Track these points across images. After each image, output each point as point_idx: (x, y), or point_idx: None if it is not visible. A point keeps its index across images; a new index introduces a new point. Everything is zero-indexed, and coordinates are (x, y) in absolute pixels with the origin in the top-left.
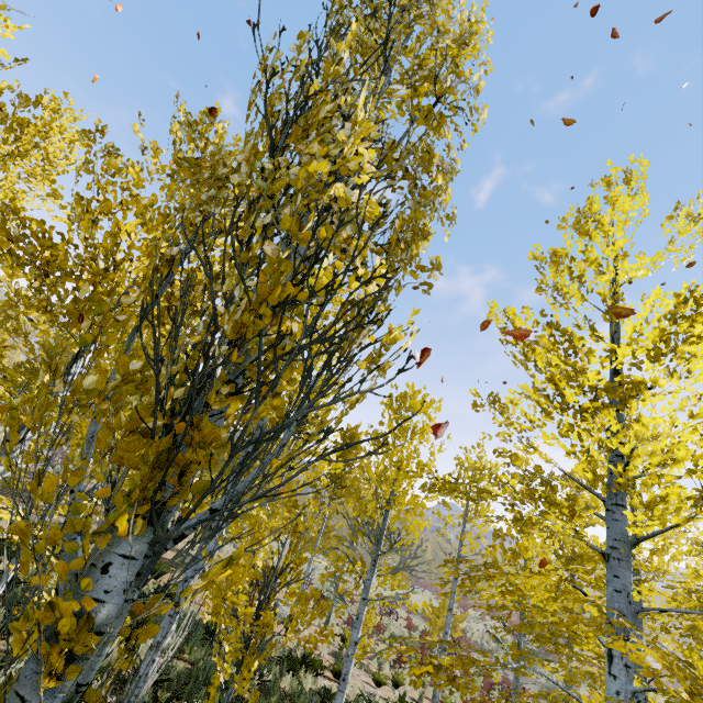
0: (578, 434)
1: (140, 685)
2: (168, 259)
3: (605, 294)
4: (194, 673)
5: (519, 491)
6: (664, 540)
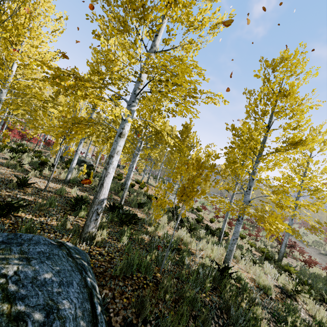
0: (126, 34)
1: (70, 169)
2: None
3: None
4: None
5: (95, 61)
6: (275, 115)
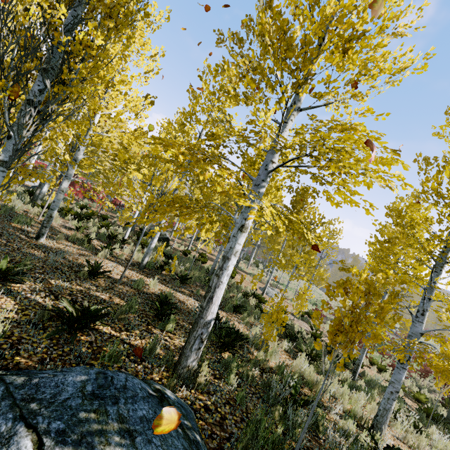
0: None
1: (147, 250)
2: None
3: None
4: (190, 273)
5: (210, 121)
6: None
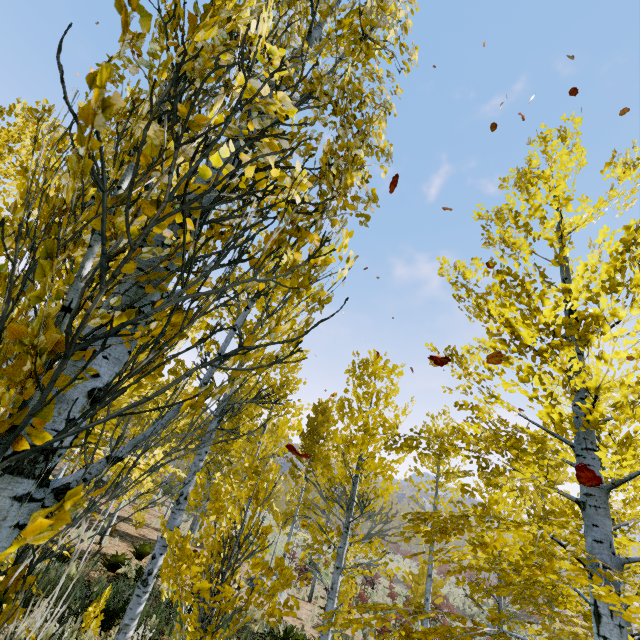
0: (539, 377)
1: None
2: (87, 201)
3: (553, 239)
4: None
5: (482, 438)
6: (635, 491)
